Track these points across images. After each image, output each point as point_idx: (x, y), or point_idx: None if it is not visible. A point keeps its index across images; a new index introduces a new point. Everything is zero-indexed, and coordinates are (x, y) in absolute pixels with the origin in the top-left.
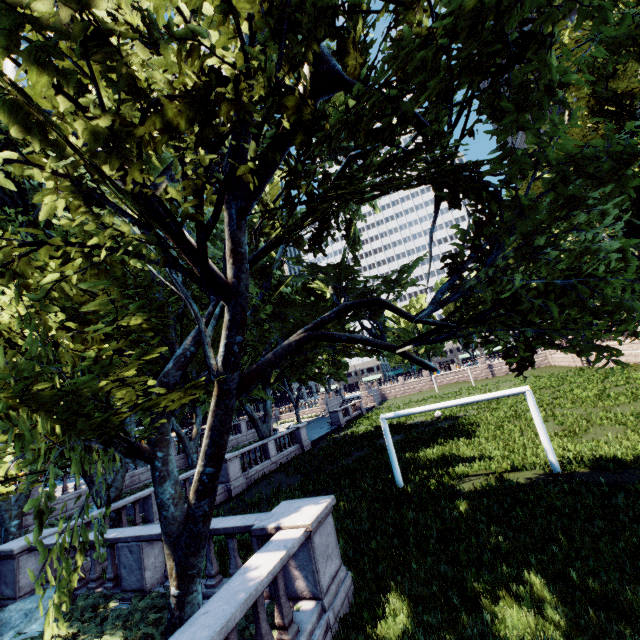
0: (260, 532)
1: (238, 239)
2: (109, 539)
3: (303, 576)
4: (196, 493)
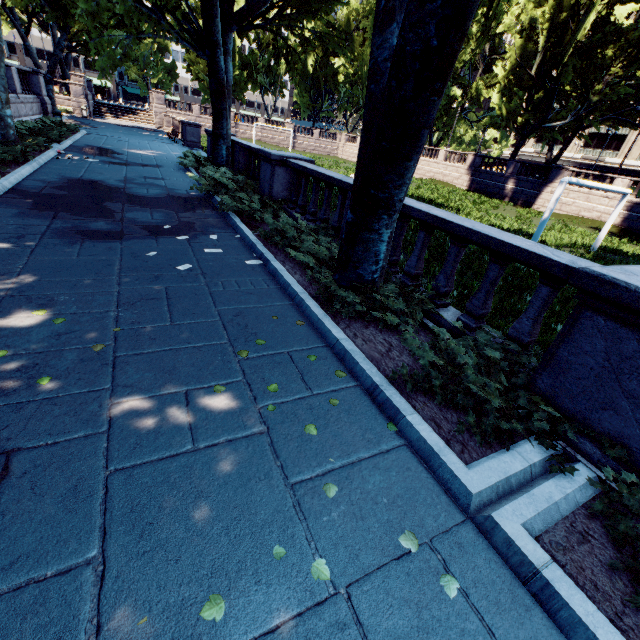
0: None
1: None
2: None
3: None
4: None
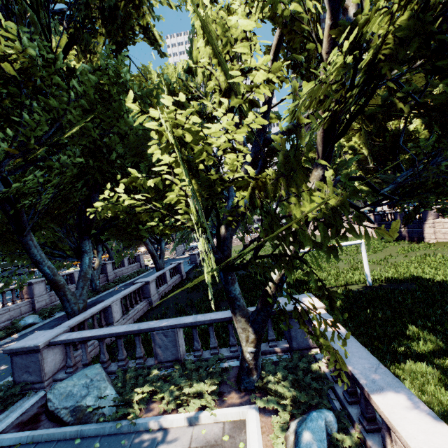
0: (289, 313)
1: None
2: (143, 329)
3: None
4: (276, 288)
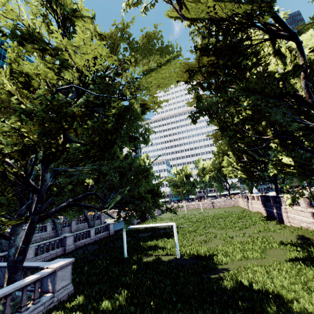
0: (41, 268)
1: (44, 175)
2: None
3: (51, 285)
4: (18, 253)
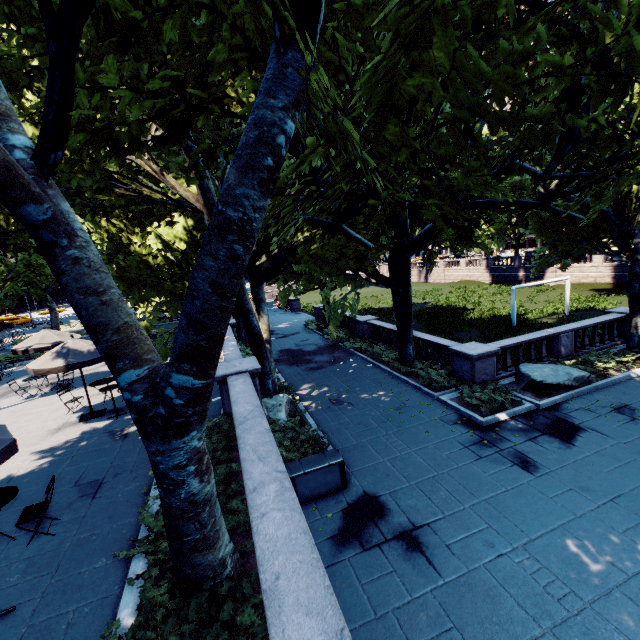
0: None
1: None
2: (556, 333)
3: None
4: None
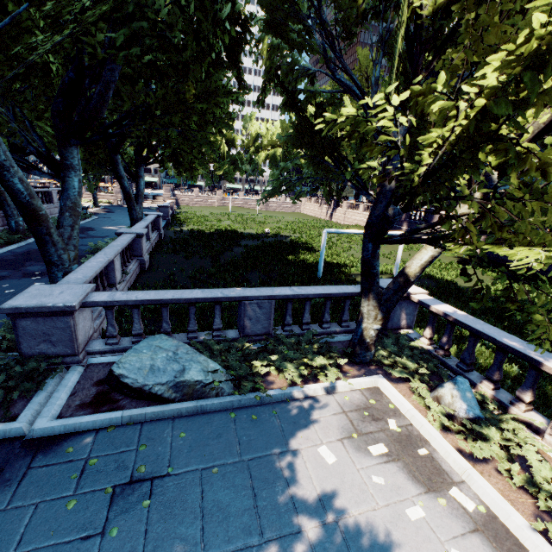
0: None
1: None
2: (234, 297)
3: (408, 318)
4: (423, 269)
